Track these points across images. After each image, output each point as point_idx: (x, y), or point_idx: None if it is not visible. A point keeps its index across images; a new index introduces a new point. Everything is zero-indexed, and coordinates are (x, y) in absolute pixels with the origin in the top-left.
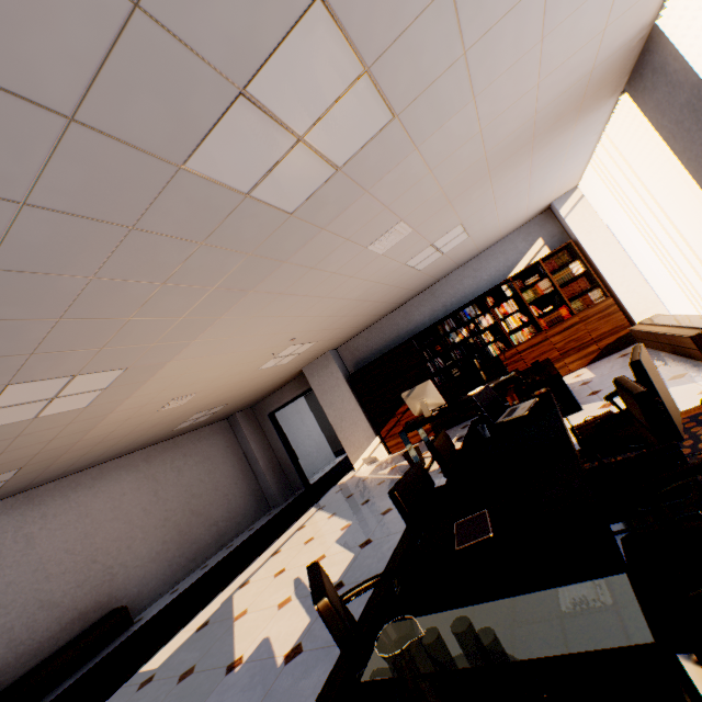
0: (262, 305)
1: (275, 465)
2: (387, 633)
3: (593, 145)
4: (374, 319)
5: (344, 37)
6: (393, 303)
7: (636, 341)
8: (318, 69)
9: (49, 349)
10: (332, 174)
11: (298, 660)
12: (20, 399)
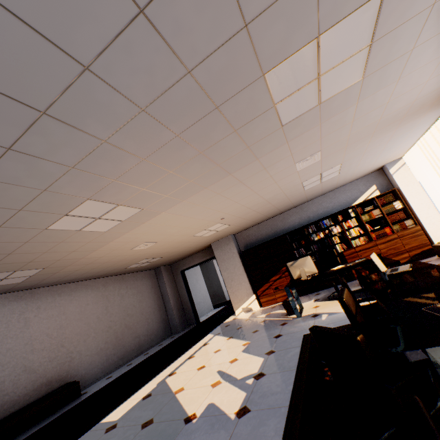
0: (227, 187)
1: (179, 305)
2: (436, 351)
3: (423, 132)
4: (263, 219)
5: (376, 20)
6: (279, 210)
7: (436, 254)
8: (354, 35)
9: (123, 180)
10: (315, 106)
11: (250, 416)
12: (84, 213)
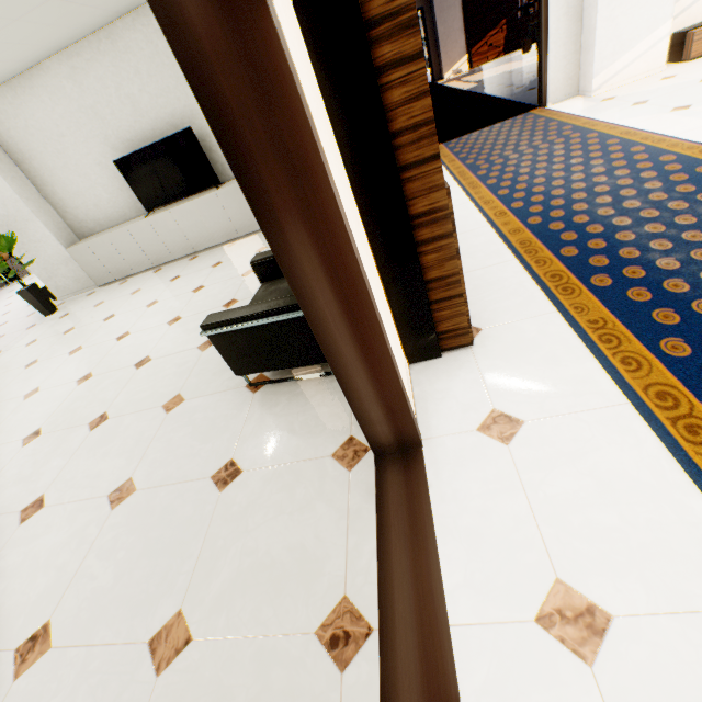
0: None
1: None
2: None
3: None
4: None
5: None
6: None
7: None
8: None
9: None
10: None
11: None
12: None
